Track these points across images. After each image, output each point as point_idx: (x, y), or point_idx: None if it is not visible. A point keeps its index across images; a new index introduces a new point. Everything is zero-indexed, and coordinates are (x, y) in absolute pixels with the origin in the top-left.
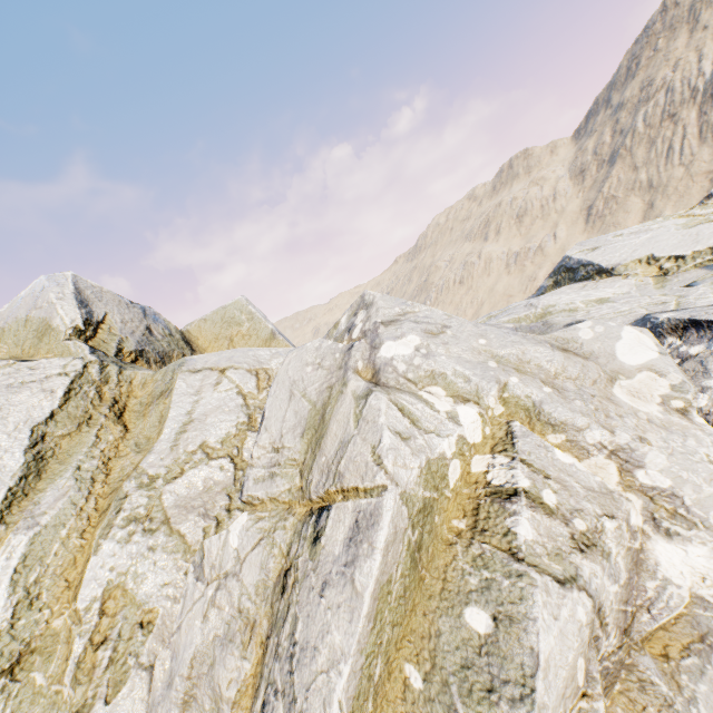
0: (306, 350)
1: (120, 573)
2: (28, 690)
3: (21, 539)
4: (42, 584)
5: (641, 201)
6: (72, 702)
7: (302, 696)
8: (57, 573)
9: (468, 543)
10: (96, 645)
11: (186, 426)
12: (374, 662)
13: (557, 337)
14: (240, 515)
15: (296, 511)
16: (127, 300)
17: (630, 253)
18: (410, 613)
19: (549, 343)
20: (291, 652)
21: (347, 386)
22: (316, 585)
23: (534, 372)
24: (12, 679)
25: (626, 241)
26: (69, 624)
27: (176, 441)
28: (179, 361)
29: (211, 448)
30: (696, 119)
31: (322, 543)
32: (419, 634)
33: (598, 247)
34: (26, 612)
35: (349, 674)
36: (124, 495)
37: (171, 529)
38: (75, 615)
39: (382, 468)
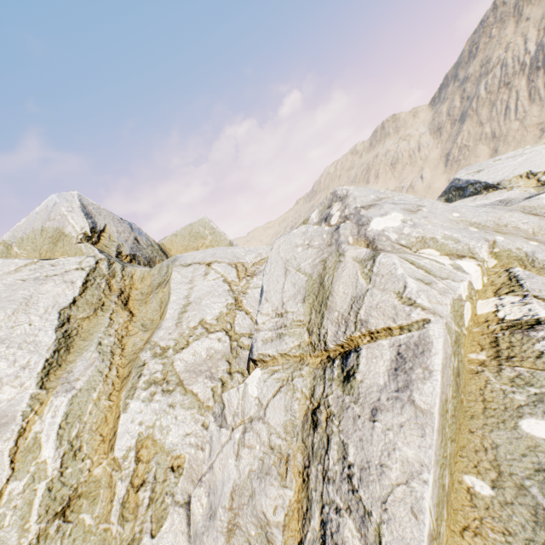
0: (294, 235)
1: (148, 426)
2: (79, 529)
3: (62, 400)
4: (82, 438)
5: (487, 148)
6: (122, 537)
7: (378, 509)
8: (93, 429)
9: (497, 369)
10: (136, 487)
11: (186, 307)
12: (444, 473)
13: (523, 206)
14: (239, 376)
15: (309, 362)
16: (118, 217)
17: (510, 171)
18: (458, 431)
19: (519, 211)
20: (347, 473)
21: (344, 255)
22: (363, 413)
23: (513, 233)
24: (65, 520)
25: (505, 163)
26: (109, 471)
27: (179, 319)
28: (172, 258)
29: (208, 324)
30: (526, 86)
31: (358, 378)
32: (471, 449)
33: (482, 170)
34: (71, 462)
35: (432, 483)
36: (142, 363)
37: (185, 390)
38: (113, 463)
39: (417, 306)
